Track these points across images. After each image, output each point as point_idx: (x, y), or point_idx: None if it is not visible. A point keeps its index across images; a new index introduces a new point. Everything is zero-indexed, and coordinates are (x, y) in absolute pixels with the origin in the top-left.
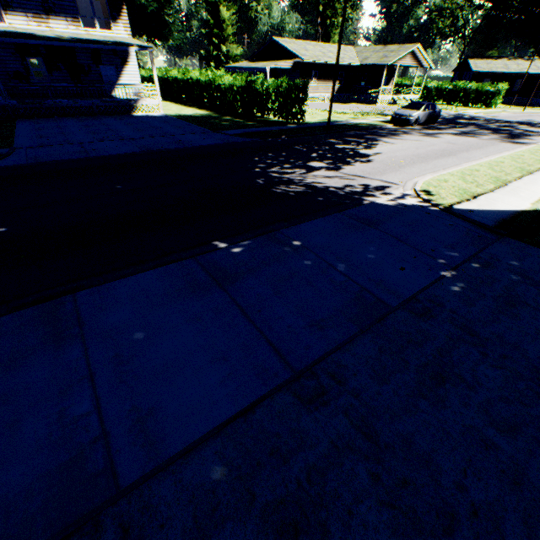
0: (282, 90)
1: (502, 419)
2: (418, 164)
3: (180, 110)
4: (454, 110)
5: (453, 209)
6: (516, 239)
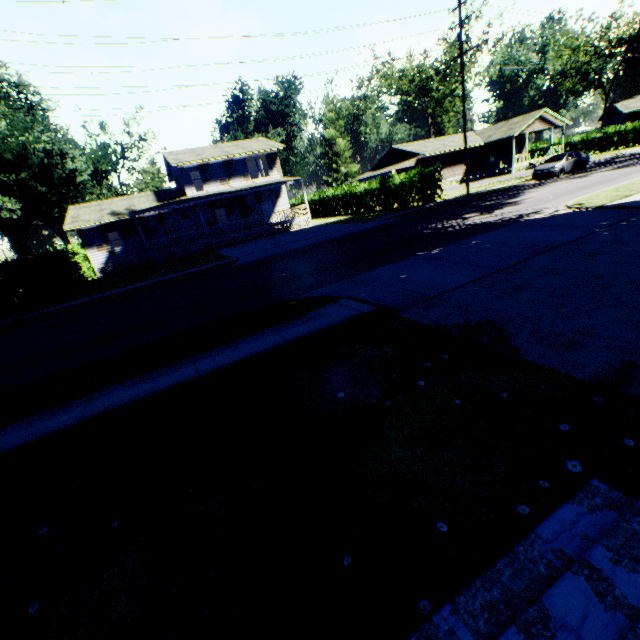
0: (417, 179)
1: (634, 257)
2: (568, 195)
3: (324, 221)
4: (609, 154)
5: (604, 206)
6: None
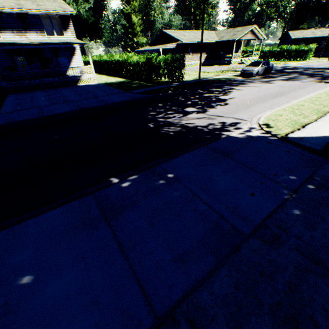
0: (168, 62)
1: None
2: (260, 104)
3: (108, 80)
4: (281, 63)
5: (288, 138)
6: None
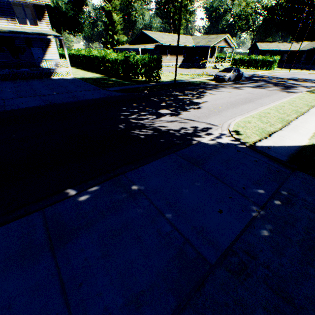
0: (145, 62)
1: None
2: (230, 109)
3: (85, 75)
4: (250, 71)
5: (256, 146)
6: (304, 172)
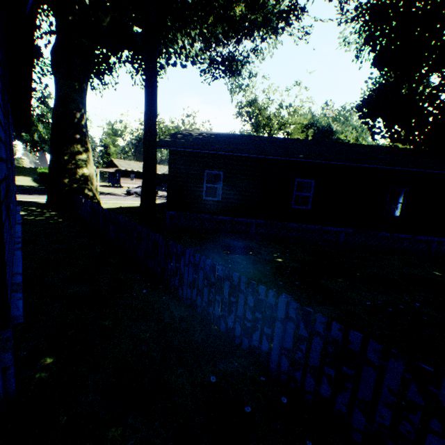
0: None
1: None
2: None
3: (24, 184)
4: None
5: None
6: None
